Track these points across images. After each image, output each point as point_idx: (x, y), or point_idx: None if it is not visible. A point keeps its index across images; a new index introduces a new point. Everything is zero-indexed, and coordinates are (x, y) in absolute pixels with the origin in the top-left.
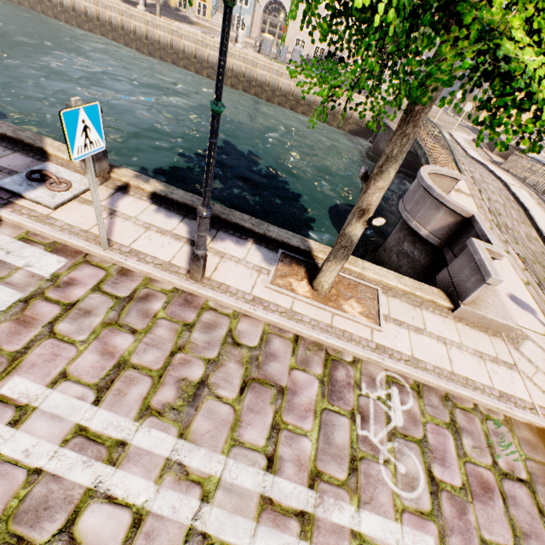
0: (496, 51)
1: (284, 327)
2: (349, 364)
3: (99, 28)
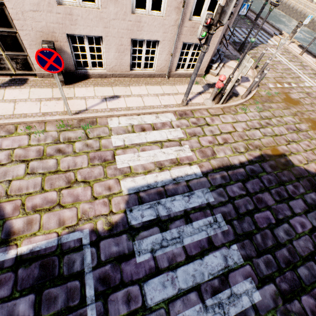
0: None
1: (312, 67)
2: None
3: (297, 16)
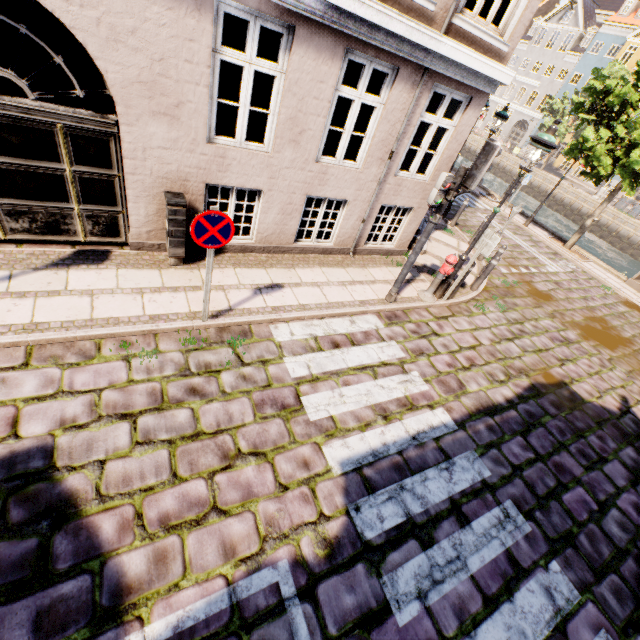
0: (595, 168)
1: (546, 243)
2: (563, 257)
3: (494, 170)
